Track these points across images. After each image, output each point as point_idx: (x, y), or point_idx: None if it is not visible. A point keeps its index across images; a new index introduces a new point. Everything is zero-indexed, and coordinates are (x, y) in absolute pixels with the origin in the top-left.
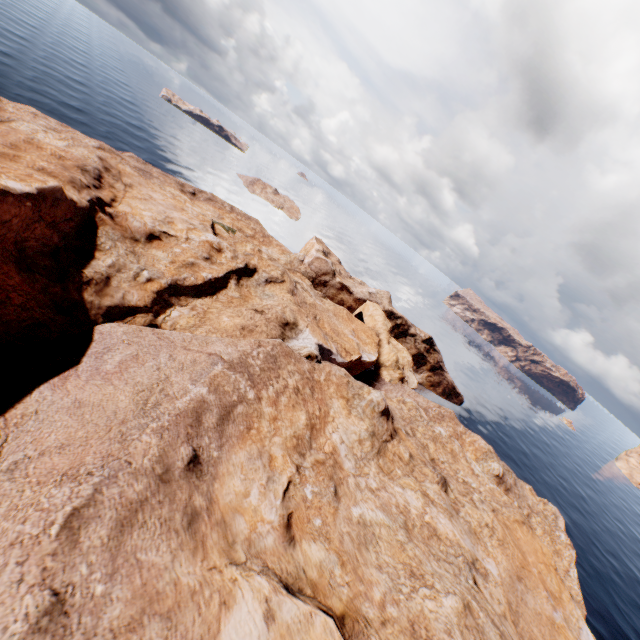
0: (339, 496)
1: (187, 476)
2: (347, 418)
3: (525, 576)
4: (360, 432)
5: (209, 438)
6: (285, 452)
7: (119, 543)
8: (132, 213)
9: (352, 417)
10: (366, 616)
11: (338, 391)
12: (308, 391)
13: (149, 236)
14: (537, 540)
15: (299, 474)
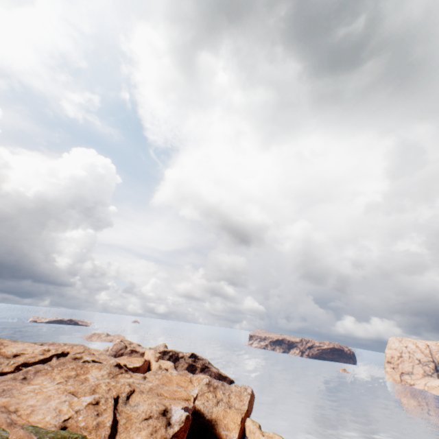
0: (83, 383)
1: (22, 380)
2: (99, 372)
3: (167, 383)
4: (103, 373)
5: (31, 375)
6: (61, 377)
7: (2, 382)
8: (8, 350)
9: (101, 371)
10: (79, 391)
11: (97, 367)
12: (79, 368)
13: (15, 355)
14: (184, 376)
15: (67, 381)
